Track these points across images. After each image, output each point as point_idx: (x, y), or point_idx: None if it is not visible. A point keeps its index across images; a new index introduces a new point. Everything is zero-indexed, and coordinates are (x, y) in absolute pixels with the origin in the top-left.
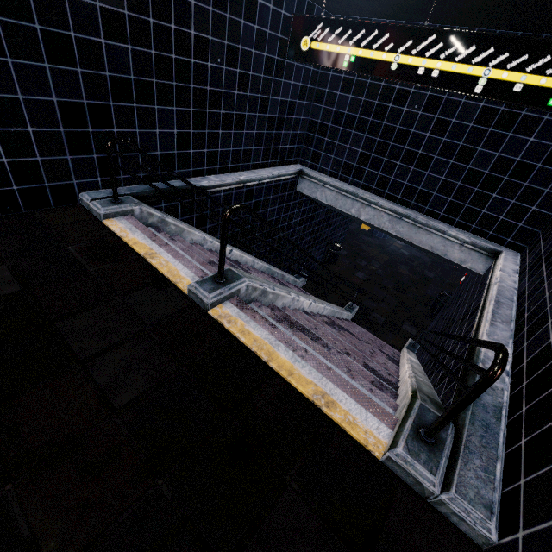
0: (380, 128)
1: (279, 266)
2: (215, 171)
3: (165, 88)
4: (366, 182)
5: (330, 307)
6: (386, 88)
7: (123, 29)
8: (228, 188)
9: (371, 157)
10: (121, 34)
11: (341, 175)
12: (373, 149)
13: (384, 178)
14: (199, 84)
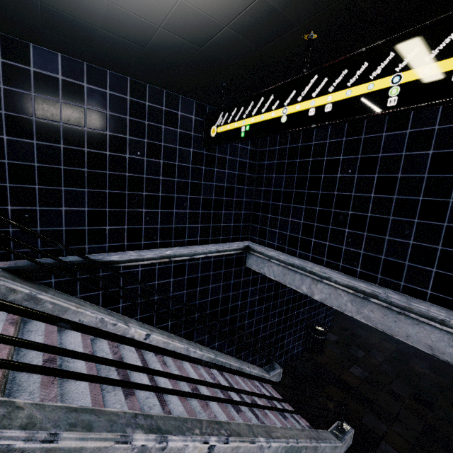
0: (317, 197)
1: (237, 355)
2: (139, 246)
3: (75, 173)
4: (315, 254)
5: (279, 442)
6: (315, 162)
7: (30, 130)
8: (148, 263)
9: (314, 227)
10: (27, 132)
11: (288, 248)
12: (315, 219)
13: (334, 248)
14: (116, 170)
